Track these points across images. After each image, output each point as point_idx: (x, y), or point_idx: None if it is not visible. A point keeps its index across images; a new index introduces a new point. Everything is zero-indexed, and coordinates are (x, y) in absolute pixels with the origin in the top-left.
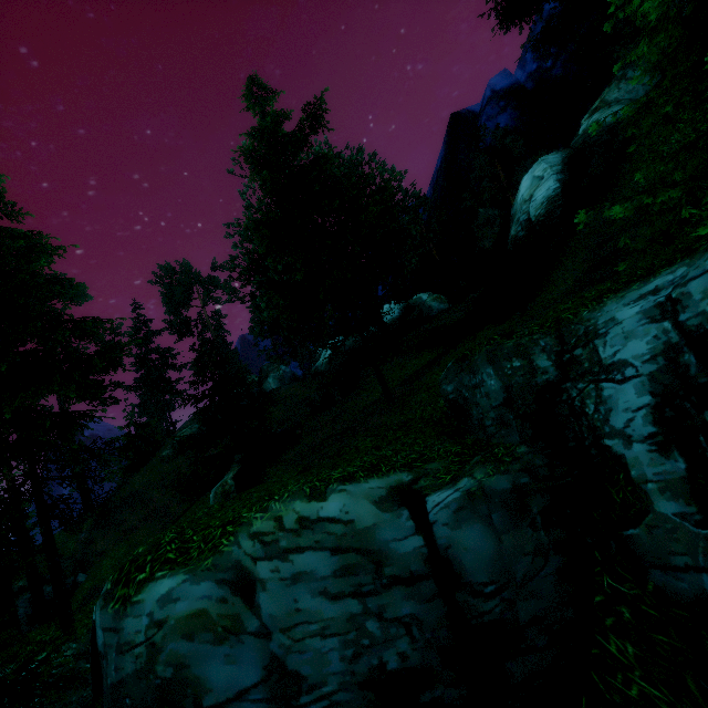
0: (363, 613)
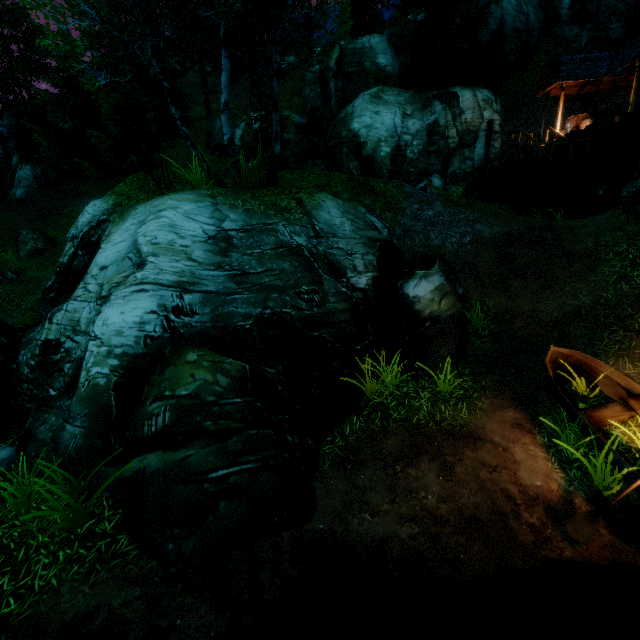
0: (516, 15)
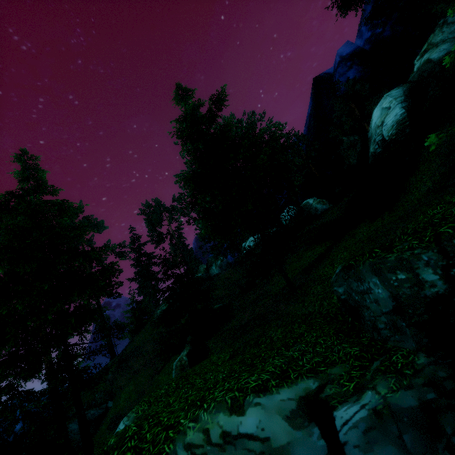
0: None
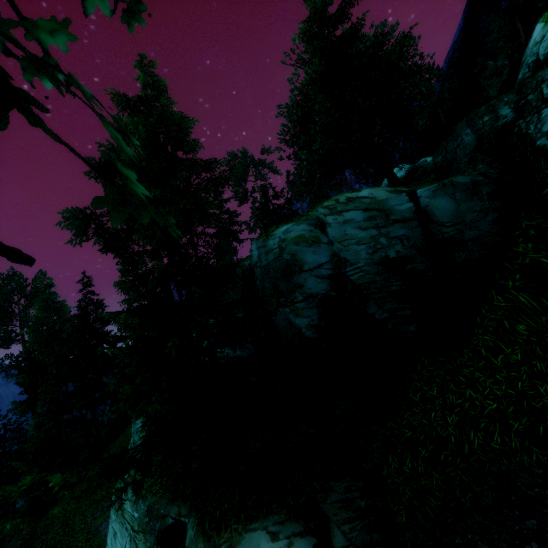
0: (378, 235)
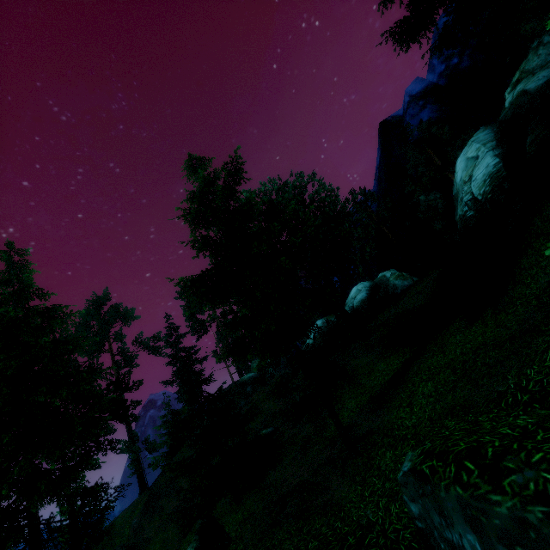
0: None
